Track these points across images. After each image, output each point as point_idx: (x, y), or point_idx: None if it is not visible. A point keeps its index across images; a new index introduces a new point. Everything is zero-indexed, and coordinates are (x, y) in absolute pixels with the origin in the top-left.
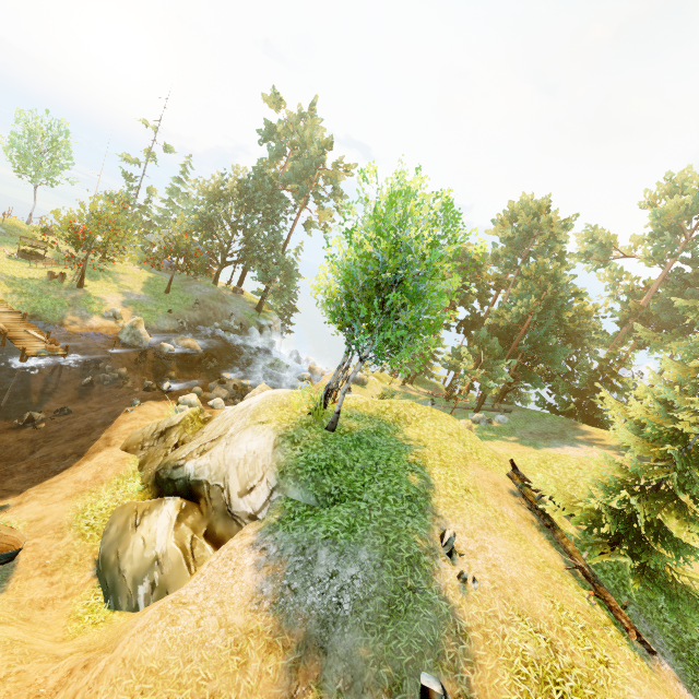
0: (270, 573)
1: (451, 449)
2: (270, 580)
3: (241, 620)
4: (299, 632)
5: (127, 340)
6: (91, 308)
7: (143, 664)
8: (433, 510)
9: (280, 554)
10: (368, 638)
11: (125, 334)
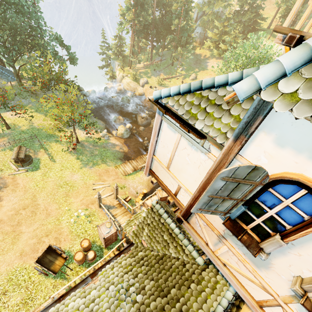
0: None
1: None
2: None
3: None
4: None
5: (128, 136)
6: (106, 141)
7: None
8: None
9: None
10: None
11: (126, 135)
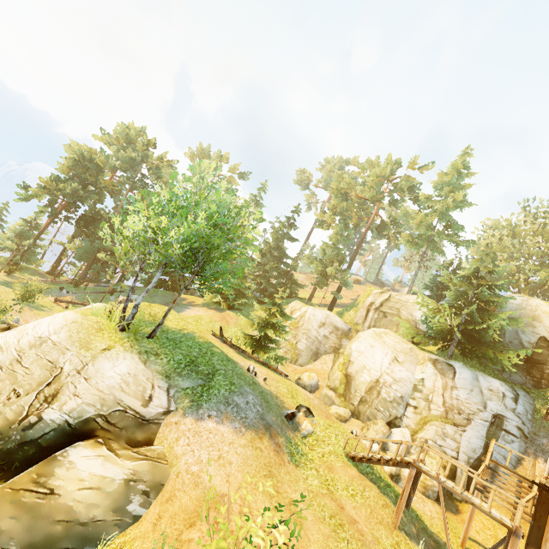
0: (229, 420)
1: (194, 329)
2: (233, 422)
3: (245, 441)
4: (262, 427)
5: None
6: None
7: (245, 481)
8: (235, 361)
9: (220, 412)
10: (271, 414)
11: None
